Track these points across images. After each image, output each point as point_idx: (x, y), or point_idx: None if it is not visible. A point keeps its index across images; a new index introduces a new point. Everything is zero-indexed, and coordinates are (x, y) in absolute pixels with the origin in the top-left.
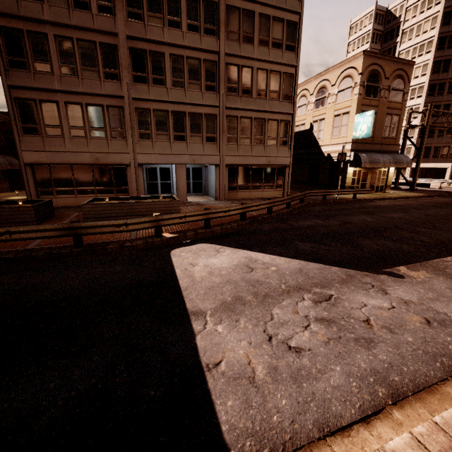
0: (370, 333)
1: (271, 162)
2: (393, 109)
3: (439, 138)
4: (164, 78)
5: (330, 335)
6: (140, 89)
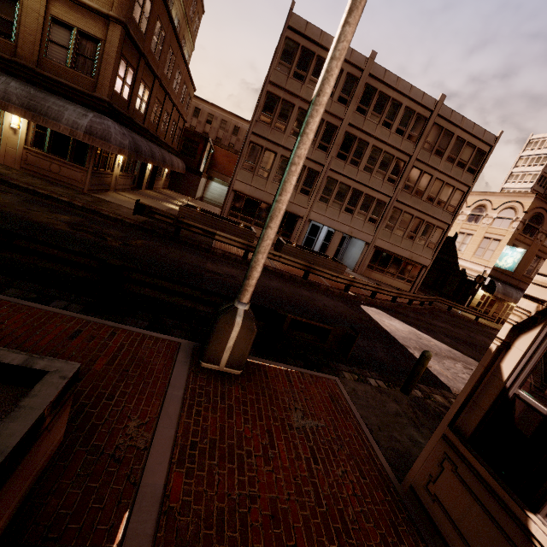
0: None
1: (413, 258)
2: (544, 253)
3: None
4: (359, 161)
5: None
6: (338, 163)
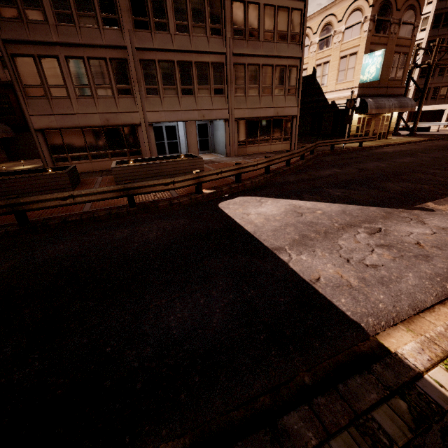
0: (424, 251)
1: (279, 114)
2: (401, 46)
3: (439, 78)
4: (166, 22)
5: (394, 255)
6: (142, 36)
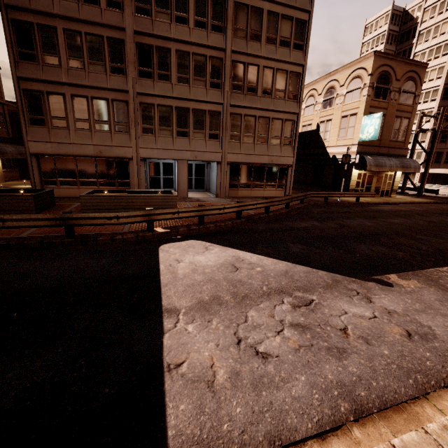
0: (344, 343)
1: (274, 162)
2: (402, 111)
3: None
4: (169, 74)
5: (302, 342)
6: (145, 84)
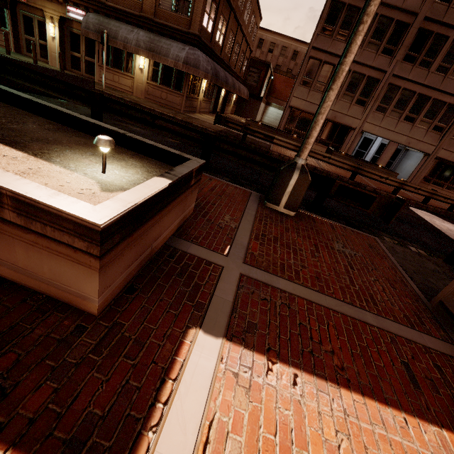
0: None
1: None
2: None
3: None
4: (432, 61)
5: None
6: (404, 67)
